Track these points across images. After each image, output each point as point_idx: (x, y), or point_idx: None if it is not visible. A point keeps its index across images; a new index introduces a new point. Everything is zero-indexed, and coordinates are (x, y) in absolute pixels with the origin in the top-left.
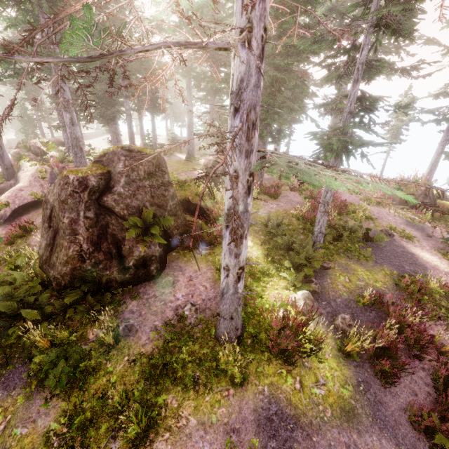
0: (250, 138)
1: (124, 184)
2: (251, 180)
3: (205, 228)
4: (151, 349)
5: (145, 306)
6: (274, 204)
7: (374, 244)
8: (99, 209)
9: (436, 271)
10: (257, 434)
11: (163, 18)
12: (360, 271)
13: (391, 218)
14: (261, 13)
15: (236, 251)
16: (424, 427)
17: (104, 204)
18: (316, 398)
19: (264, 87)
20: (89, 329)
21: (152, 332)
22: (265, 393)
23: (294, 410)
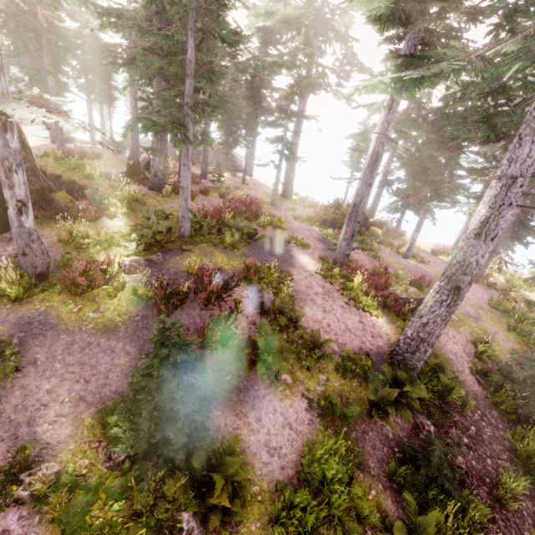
0: None
1: None
2: (5, 119)
3: (76, 204)
4: None
5: None
6: None
7: (260, 244)
8: None
9: (299, 268)
10: (10, 329)
11: None
12: (220, 257)
13: (307, 233)
14: None
15: (9, 183)
16: None
17: None
18: (86, 318)
19: (166, 80)
20: None
21: None
22: (40, 310)
23: (58, 321)
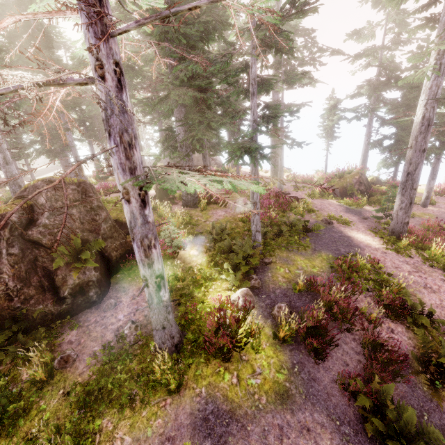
0: (128, 157)
1: (48, 215)
2: (143, 194)
3: None
4: (88, 376)
5: (85, 334)
6: (223, 211)
7: (314, 234)
8: (24, 244)
9: (368, 248)
10: (192, 437)
11: (83, 55)
12: (300, 260)
13: (332, 208)
14: (108, 52)
15: (147, 261)
16: (354, 393)
17: (30, 238)
18: (252, 389)
19: (191, 106)
20: (23, 369)
21: (88, 359)
22: (202, 395)
23: (230, 404)
